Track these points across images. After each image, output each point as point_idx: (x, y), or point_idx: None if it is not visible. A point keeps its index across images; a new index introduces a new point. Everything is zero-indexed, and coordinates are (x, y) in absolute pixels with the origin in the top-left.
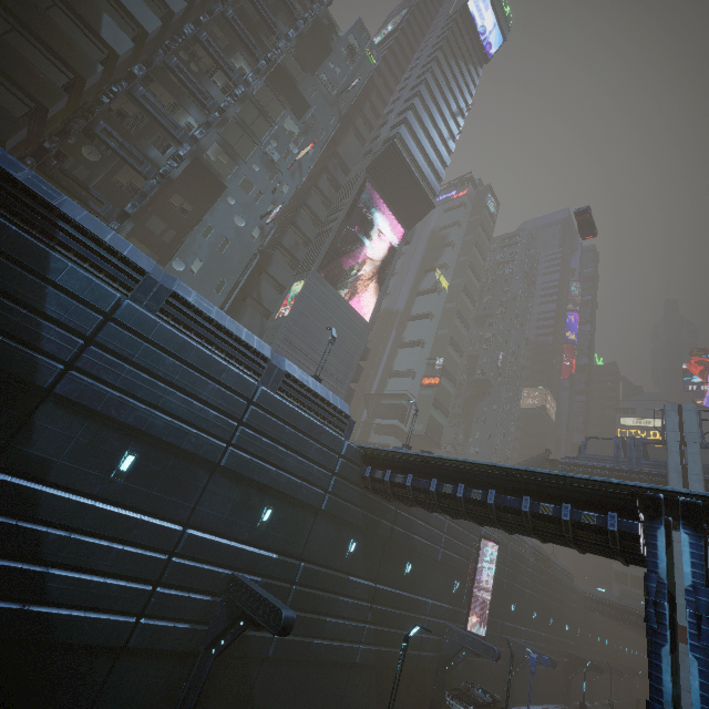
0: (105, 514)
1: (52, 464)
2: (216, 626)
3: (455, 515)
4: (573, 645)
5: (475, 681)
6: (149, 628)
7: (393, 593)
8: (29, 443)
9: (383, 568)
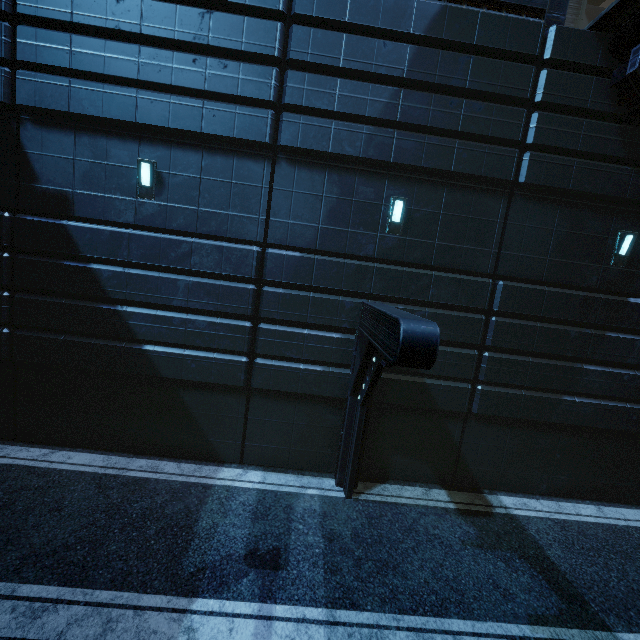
0: (149, 242)
1: (70, 197)
2: (354, 368)
3: None
4: None
5: None
6: (266, 369)
7: None
8: (36, 178)
9: None
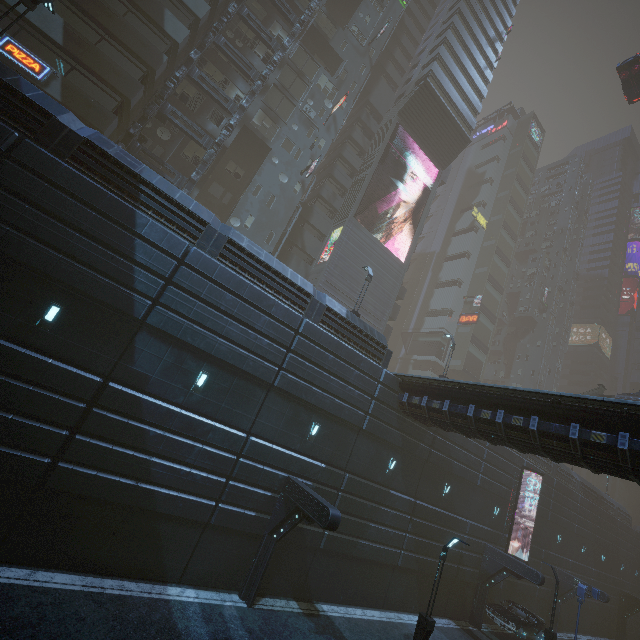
0: (188, 419)
1: (149, 379)
2: (276, 517)
3: (494, 441)
4: (629, 585)
5: (517, 601)
6: (225, 511)
7: (432, 509)
8: (132, 362)
9: (422, 487)
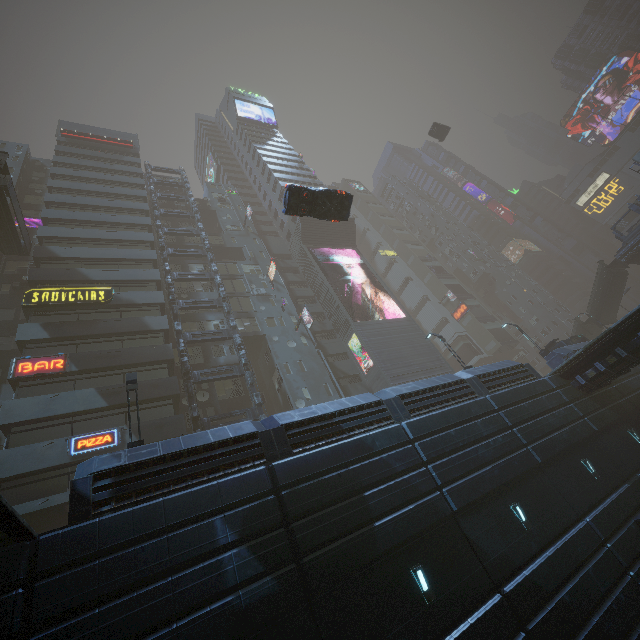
0: (558, 555)
1: (506, 555)
2: None
3: None
4: None
5: None
6: None
7: None
8: (486, 555)
9: None
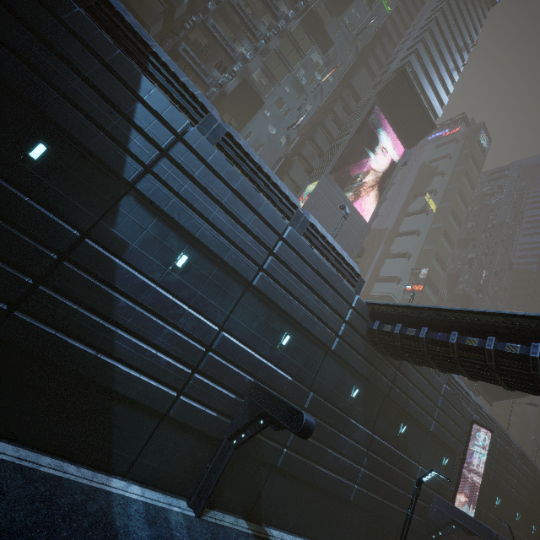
0: (162, 298)
1: (128, 246)
2: (238, 421)
3: (475, 373)
4: None
5: None
6: (185, 405)
7: (388, 447)
8: (113, 224)
9: (380, 422)
